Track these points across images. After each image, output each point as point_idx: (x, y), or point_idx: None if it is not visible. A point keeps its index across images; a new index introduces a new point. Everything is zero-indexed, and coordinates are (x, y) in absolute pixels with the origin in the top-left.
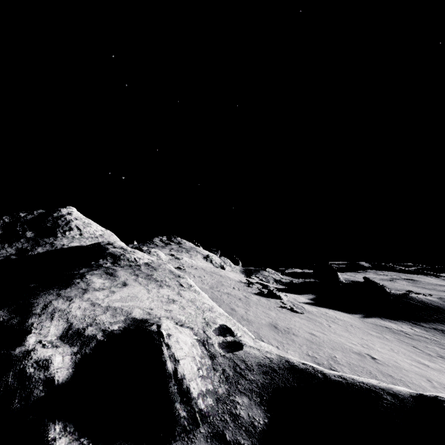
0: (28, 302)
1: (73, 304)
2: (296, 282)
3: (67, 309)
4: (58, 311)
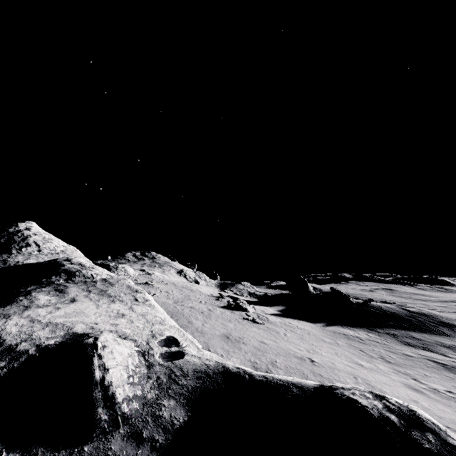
0: None
1: (9, 322)
2: (270, 295)
3: (2, 326)
4: None
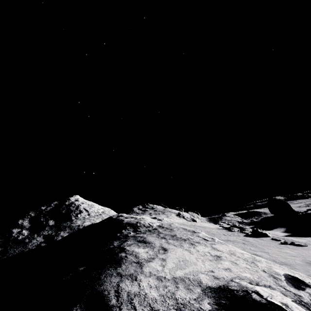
0: (96, 290)
1: (142, 284)
2: (257, 220)
3: (141, 292)
4: (134, 296)
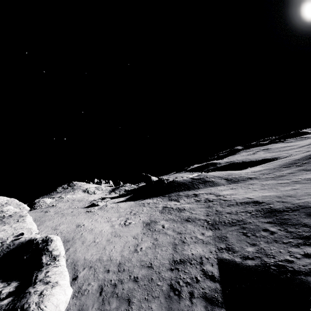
0: None
1: None
2: (136, 188)
3: None
4: None
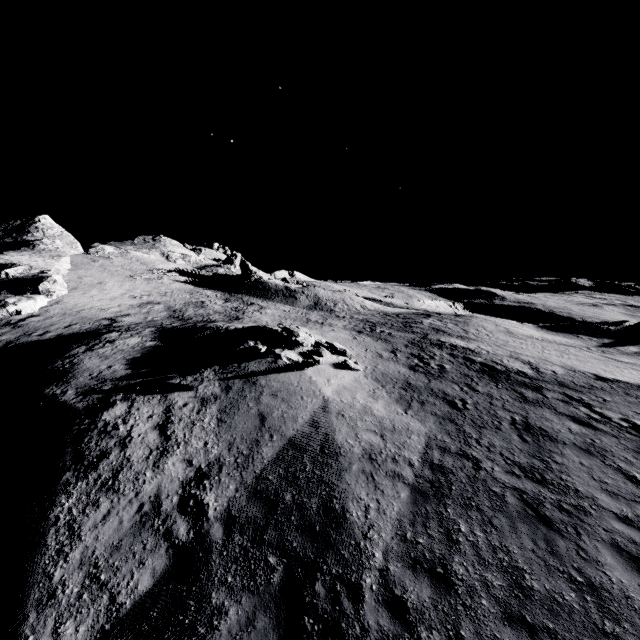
0: None
1: None
2: (230, 275)
3: None
4: None
